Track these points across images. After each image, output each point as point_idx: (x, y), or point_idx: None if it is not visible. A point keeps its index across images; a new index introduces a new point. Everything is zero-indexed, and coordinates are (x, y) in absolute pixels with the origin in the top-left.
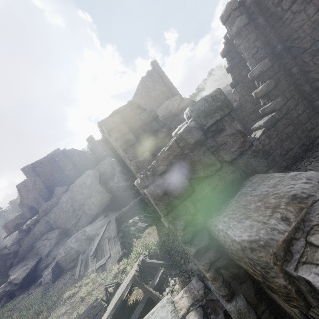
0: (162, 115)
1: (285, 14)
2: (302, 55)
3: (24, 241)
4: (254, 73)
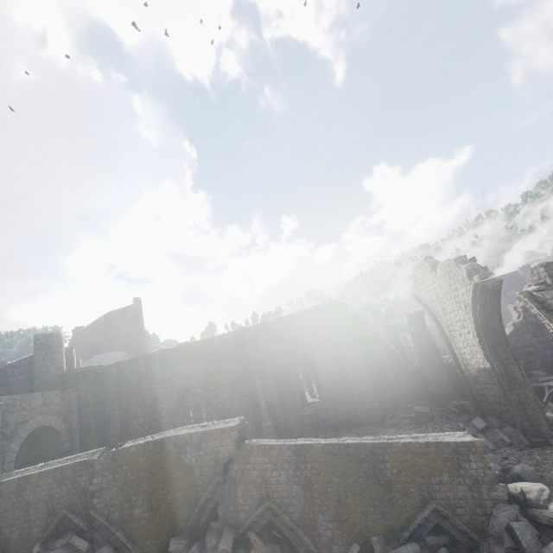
0: None
1: None
2: None
3: None
4: None
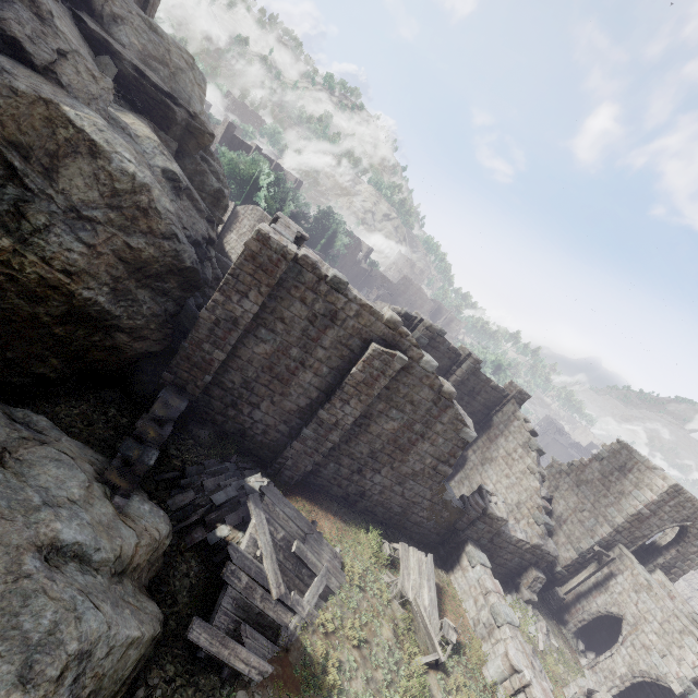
0: (193, 114)
1: None
2: None
3: None
4: None
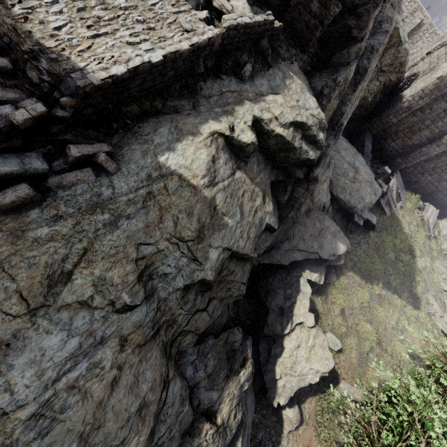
0: None
1: None
2: None
3: (309, 196)
4: None
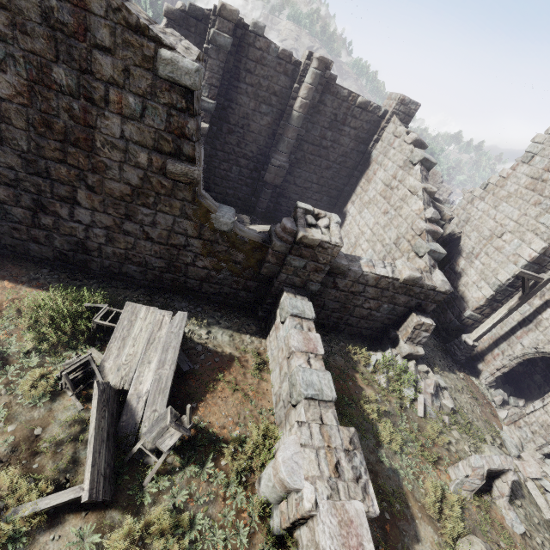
0: None
1: (243, 84)
2: (225, 124)
3: None
4: (204, 104)
